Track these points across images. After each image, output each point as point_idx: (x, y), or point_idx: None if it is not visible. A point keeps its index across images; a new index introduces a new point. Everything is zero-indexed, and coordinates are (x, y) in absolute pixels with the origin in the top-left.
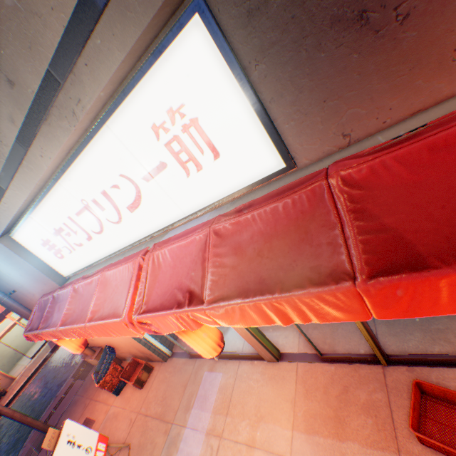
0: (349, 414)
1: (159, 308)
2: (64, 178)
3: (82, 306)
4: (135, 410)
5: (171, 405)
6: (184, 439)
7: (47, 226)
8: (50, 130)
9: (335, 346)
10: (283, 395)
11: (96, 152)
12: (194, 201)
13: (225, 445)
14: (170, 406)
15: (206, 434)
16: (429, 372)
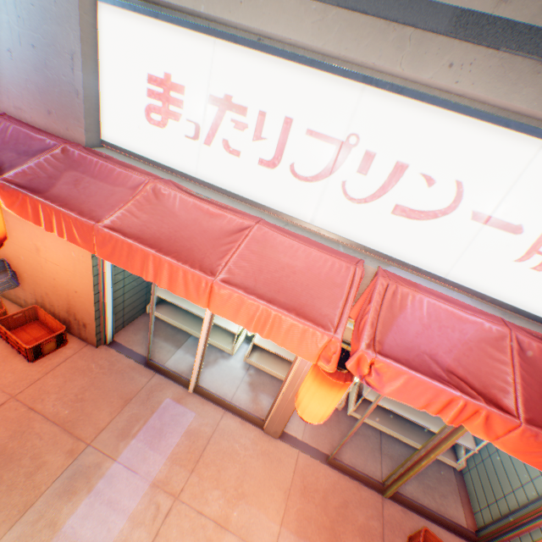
0: (345, 531)
1: (411, 367)
2: (382, 94)
3: (169, 231)
4: (7, 389)
5: (92, 415)
6: (107, 478)
7: (218, 79)
8: (523, 75)
9: (342, 454)
10: (276, 480)
11: (481, 137)
12: (477, 278)
13: (182, 512)
14: (90, 417)
15: (153, 486)
16: (418, 519)
